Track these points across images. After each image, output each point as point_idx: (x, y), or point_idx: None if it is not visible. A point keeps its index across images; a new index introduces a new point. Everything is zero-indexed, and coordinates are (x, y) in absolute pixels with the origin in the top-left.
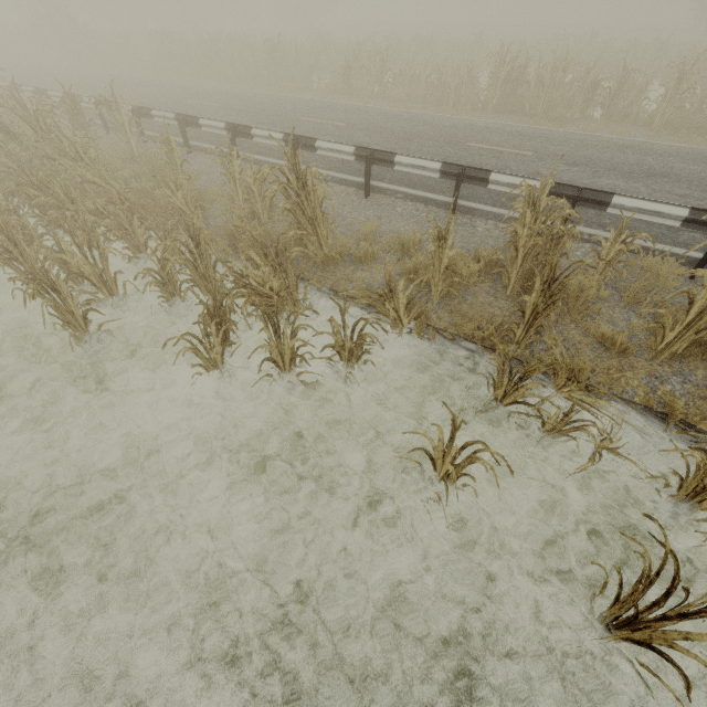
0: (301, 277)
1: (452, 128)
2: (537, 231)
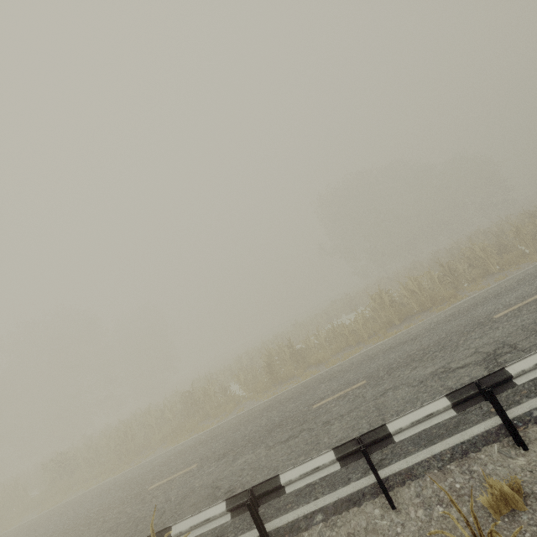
0: None
1: (438, 328)
2: None
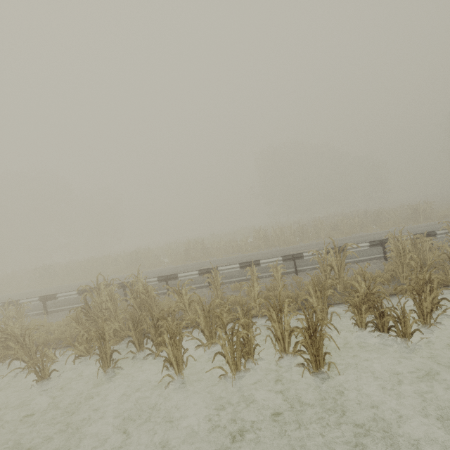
0: (340, 303)
1: (271, 252)
2: (412, 244)
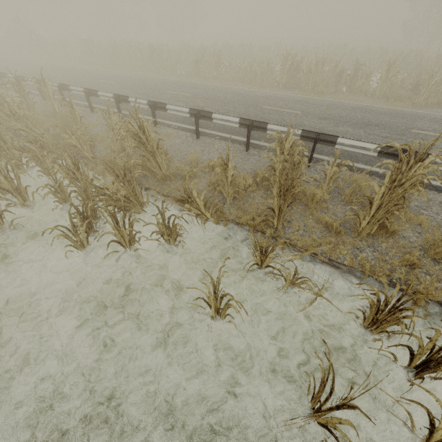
0: (149, 188)
1: (255, 97)
2: (285, 159)
